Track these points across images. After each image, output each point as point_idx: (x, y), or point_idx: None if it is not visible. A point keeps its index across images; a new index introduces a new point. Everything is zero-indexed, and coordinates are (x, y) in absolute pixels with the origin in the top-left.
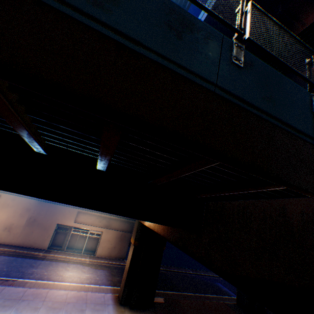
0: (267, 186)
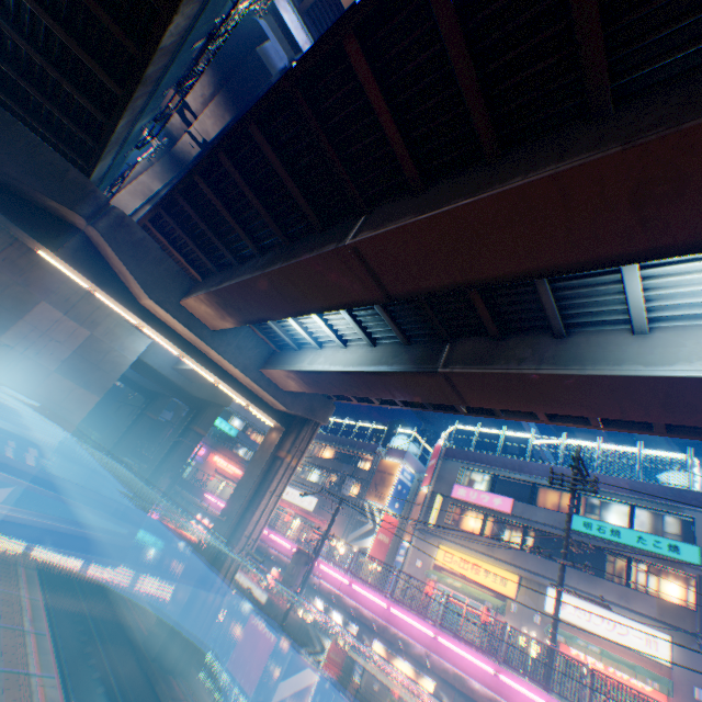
0: (82, 161)
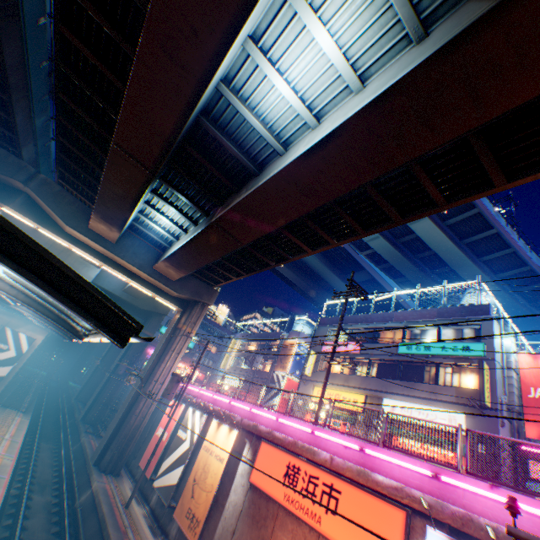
0: (15, 150)
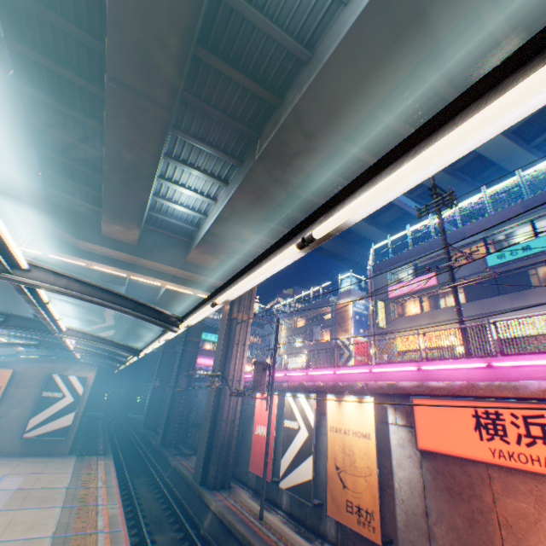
0: None
